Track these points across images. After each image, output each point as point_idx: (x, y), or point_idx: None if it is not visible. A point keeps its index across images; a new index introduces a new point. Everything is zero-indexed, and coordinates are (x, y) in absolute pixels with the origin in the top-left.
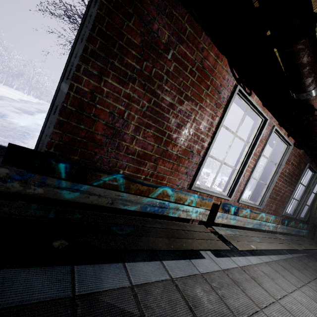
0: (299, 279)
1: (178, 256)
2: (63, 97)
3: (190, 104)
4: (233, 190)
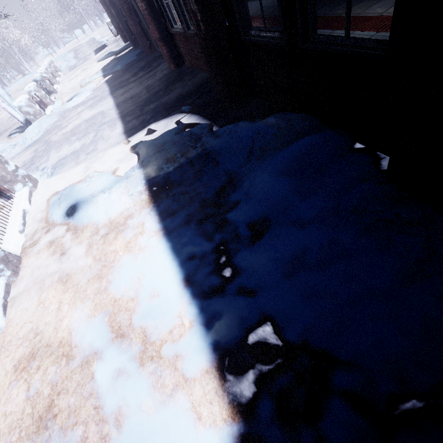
0: None
1: None
2: None
3: None
4: None
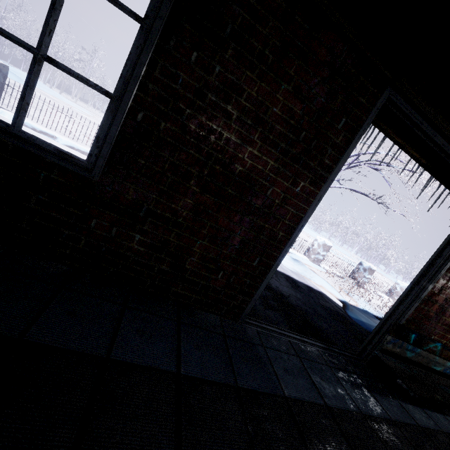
0: None
1: None
2: (426, 293)
3: None
4: None
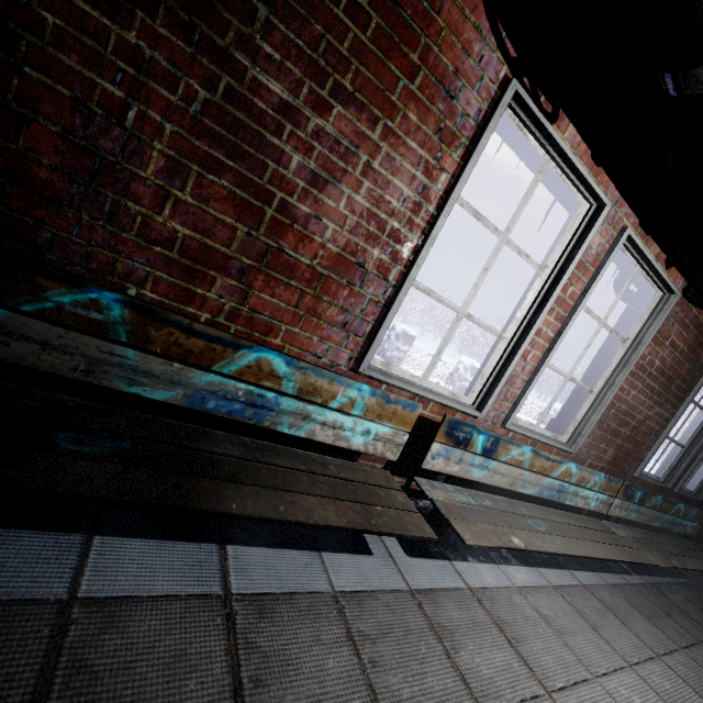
0: (641, 642)
1: (285, 539)
2: None
3: (352, 117)
4: (490, 394)
